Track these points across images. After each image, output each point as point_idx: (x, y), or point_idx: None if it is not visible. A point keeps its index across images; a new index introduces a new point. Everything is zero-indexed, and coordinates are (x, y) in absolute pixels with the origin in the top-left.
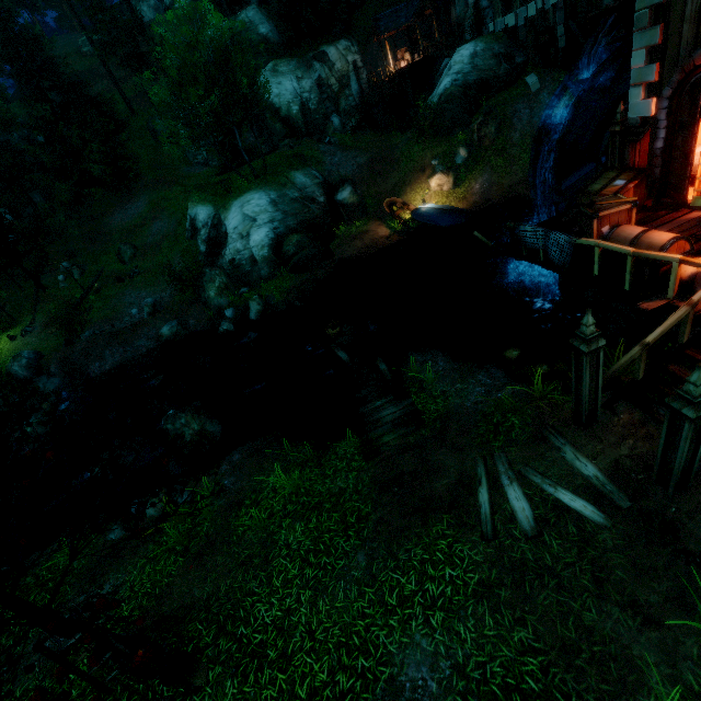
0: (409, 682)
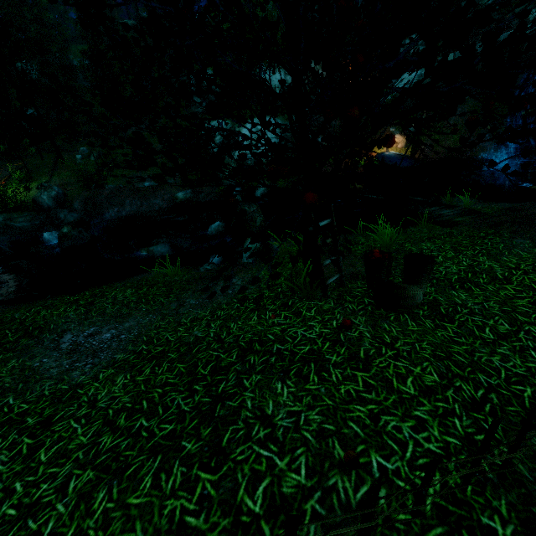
0: None
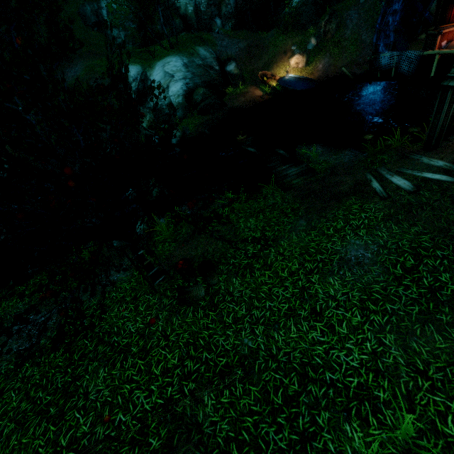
0: (353, 257)
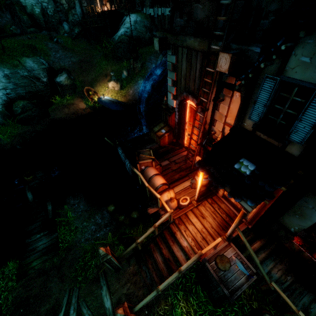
0: None
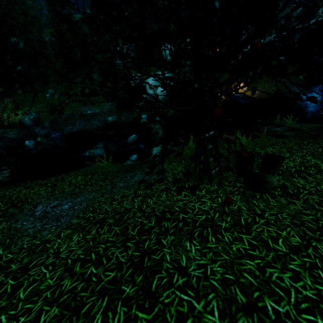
0: None
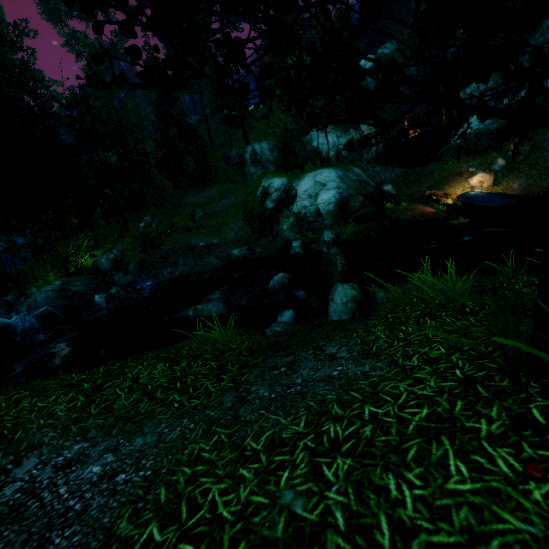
0: None
